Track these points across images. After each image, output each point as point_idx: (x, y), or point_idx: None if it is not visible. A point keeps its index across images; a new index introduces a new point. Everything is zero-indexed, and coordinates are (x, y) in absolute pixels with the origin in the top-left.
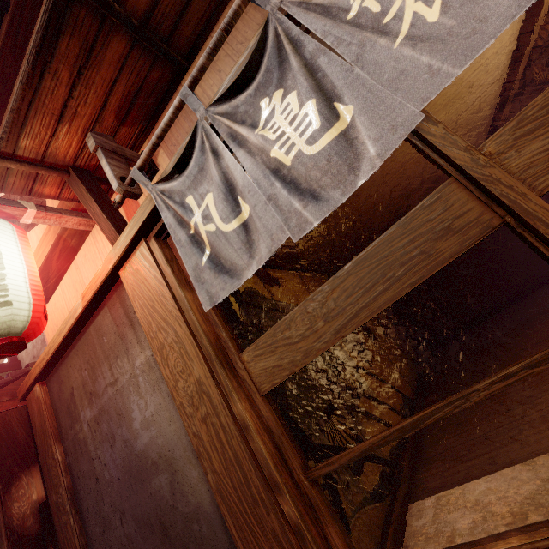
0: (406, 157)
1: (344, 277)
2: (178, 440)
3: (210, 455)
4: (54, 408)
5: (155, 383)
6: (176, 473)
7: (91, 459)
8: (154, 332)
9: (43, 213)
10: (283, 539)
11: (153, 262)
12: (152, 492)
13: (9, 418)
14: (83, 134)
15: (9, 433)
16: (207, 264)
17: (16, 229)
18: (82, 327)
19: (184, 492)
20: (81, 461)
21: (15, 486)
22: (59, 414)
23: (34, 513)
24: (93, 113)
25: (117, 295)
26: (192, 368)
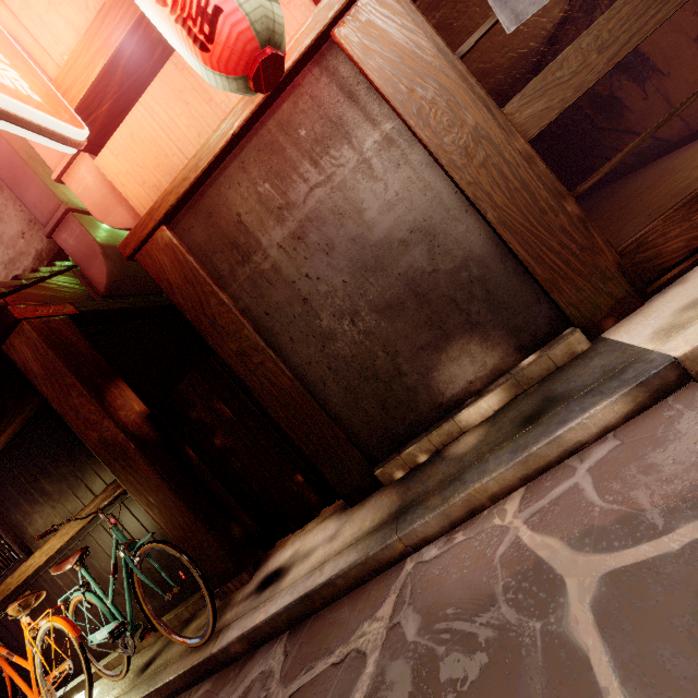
0: None
1: (620, 8)
2: (439, 205)
3: (491, 194)
4: (198, 255)
5: (401, 158)
6: (436, 238)
7: (290, 283)
8: (405, 93)
9: None
10: (570, 228)
11: (399, 7)
12: (401, 272)
13: (55, 326)
14: None
15: (66, 343)
16: None
17: None
18: (252, 126)
19: (447, 252)
20: (271, 293)
21: (108, 397)
22: (212, 258)
23: (146, 423)
24: None
25: (323, 68)
26: (466, 117)
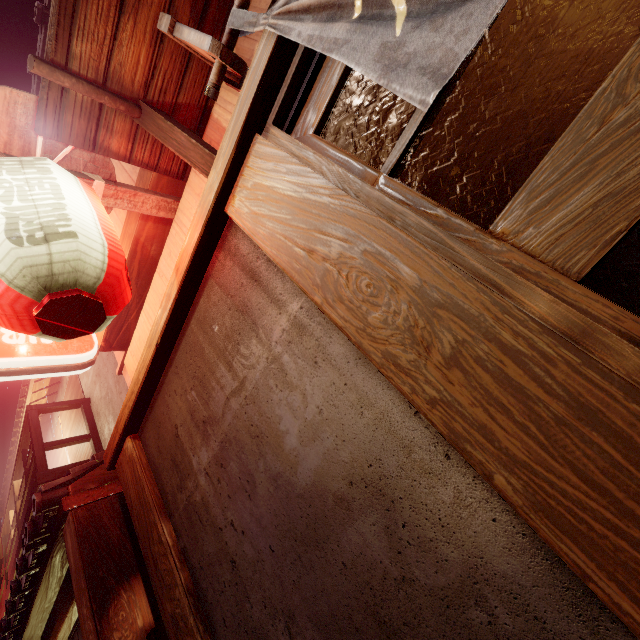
0: (588, 41)
1: None
2: (388, 436)
3: (489, 429)
4: (153, 468)
5: (316, 352)
6: (395, 505)
7: (218, 530)
8: (302, 258)
9: (113, 188)
10: None
11: (281, 152)
12: (345, 561)
13: (99, 511)
14: (152, 41)
15: (100, 532)
16: (408, 25)
17: (79, 180)
18: (179, 328)
19: (424, 543)
20: (203, 537)
21: (112, 607)
22: (161, 475)
23: None
24: (162, 2)
25: (226, 251)
26: (397, 274)
